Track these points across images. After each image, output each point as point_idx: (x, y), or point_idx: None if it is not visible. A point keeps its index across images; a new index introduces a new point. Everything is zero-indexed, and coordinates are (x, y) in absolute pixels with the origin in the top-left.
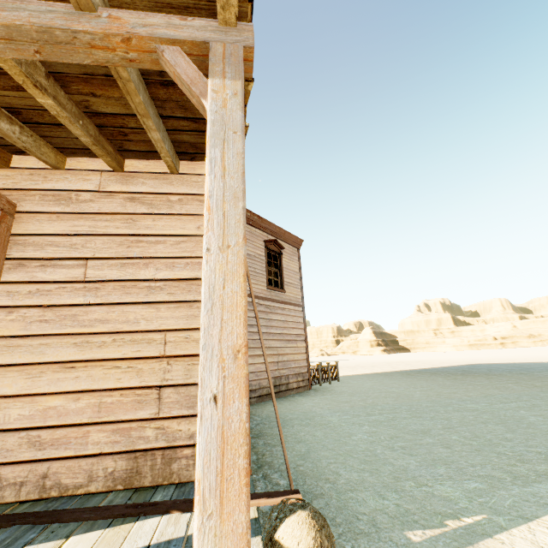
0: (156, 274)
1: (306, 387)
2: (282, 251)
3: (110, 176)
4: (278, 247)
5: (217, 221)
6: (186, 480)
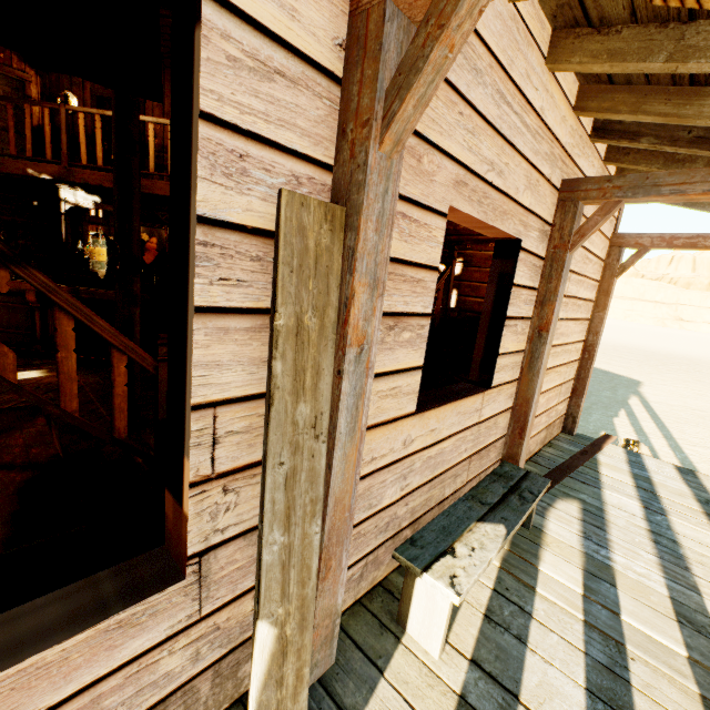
0: (583, 293)
1: None
2: None
3: (600, 167)
4: None
5: None
6: (553, 437)
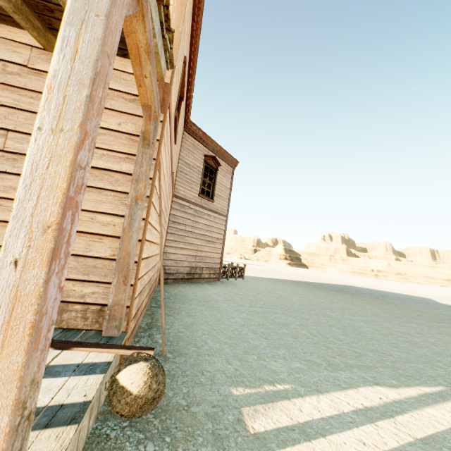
0: None
1: (215, 279)
2: (218, 167)
3: (40, 54)
4: (216, 163)
5: (55, 102)
6: (73, 327)
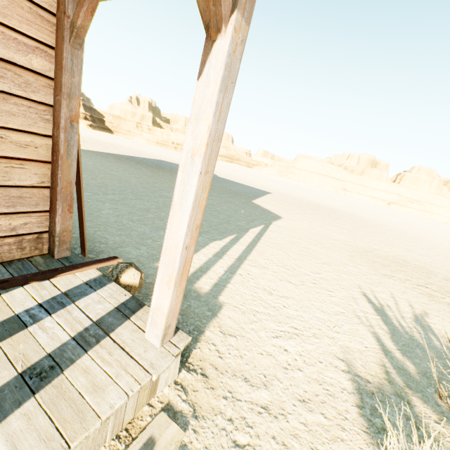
0: None
1: None
2: None
3: None
4: None
5: (208, 154)
6: (9, 260)
